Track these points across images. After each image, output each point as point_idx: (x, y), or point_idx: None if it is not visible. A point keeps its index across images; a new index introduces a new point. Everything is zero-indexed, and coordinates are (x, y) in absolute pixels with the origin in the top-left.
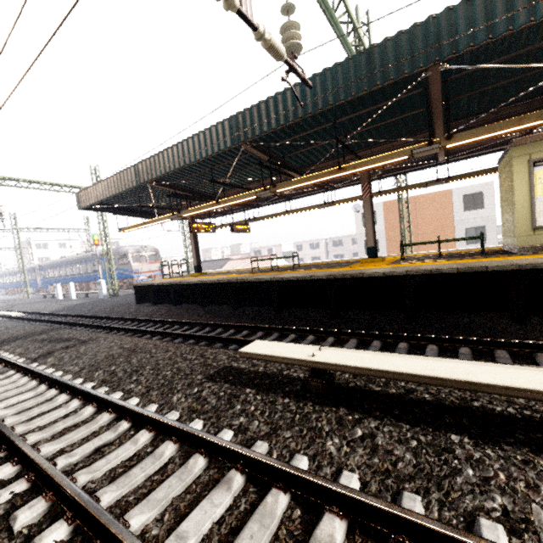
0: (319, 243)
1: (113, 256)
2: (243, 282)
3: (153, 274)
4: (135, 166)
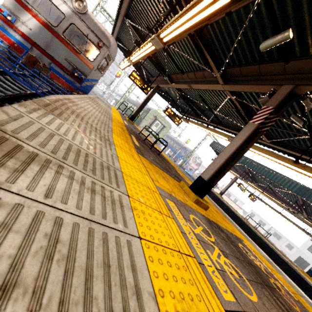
0: (266, 225)
1: (187, 151)
2: (246, 225)
3: (192, 169)
4: (246, 158)
